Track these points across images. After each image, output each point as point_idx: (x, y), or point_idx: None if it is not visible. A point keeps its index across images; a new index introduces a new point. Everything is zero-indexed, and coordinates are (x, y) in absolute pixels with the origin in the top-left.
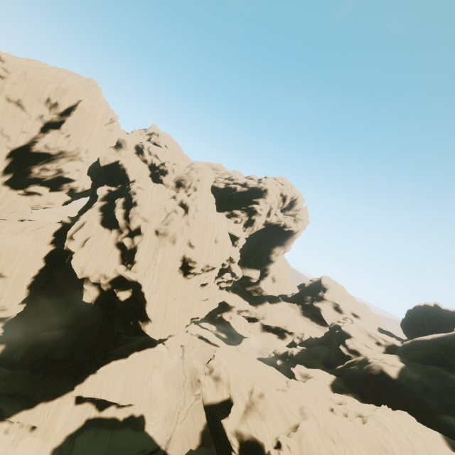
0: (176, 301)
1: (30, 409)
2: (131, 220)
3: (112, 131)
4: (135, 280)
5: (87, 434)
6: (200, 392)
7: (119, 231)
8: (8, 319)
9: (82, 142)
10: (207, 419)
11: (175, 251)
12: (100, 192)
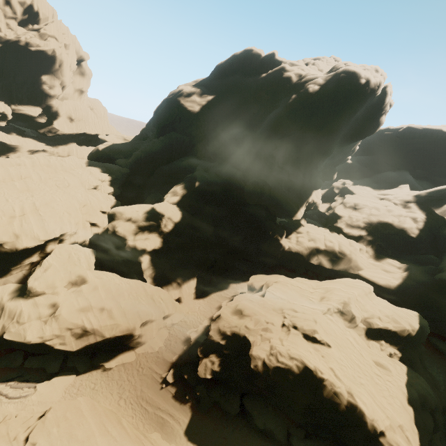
0: None
1: None
2: None
3: None
4: None
5: None
6: None
7: None
8: None
9: None
10: None
11: None
12: None
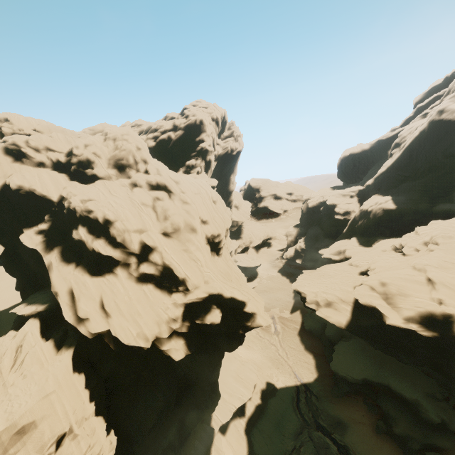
0: (233, 281)
1: None
2: (125, 244)
3: None
4: (208, 295)
5: (255, 438)
6: (274, 328)
7: (123, 266)
8: None
9: None
10: (356, 334)
11: (200, 238)
12: (31, 242)
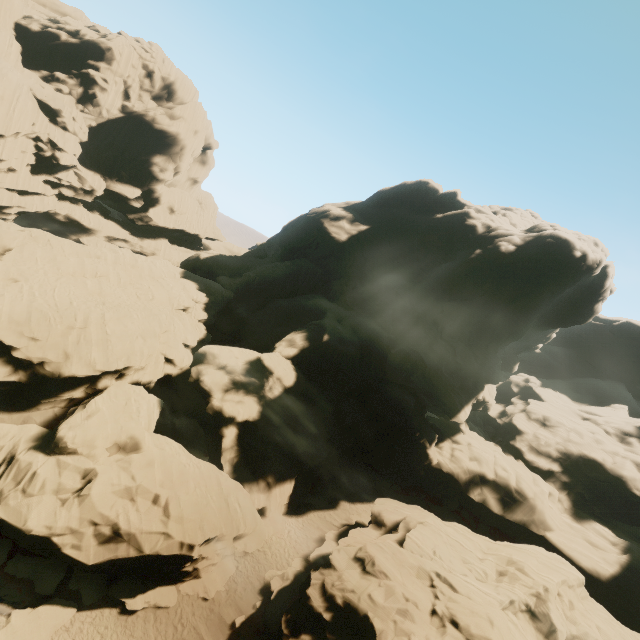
0: None
1: None
2: None
3: None
4: None
5: None
6: None
7: None
8: None
9: None
10: None
11: None
12: None
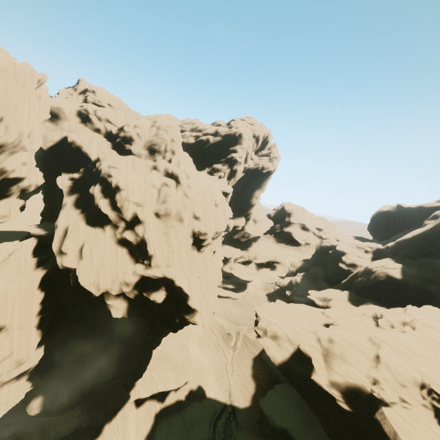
0: (201, 279)
1: (98, 437)
2: (122, 210)
3: (41, 99)
4: (163, 276)
5: (162, 426)
6: (234, 343)
7: (113, 226)
8: (30, 370)
9: (23, 125)
10: (285, 376)
11: (185, 229)
12: (62, 184)
